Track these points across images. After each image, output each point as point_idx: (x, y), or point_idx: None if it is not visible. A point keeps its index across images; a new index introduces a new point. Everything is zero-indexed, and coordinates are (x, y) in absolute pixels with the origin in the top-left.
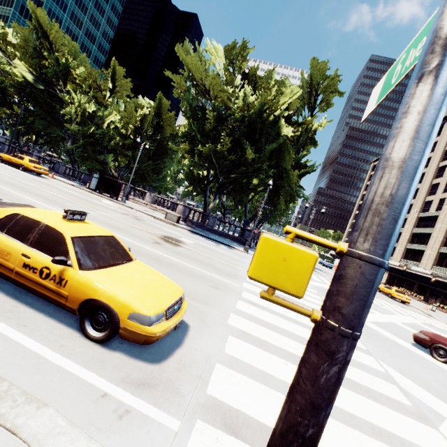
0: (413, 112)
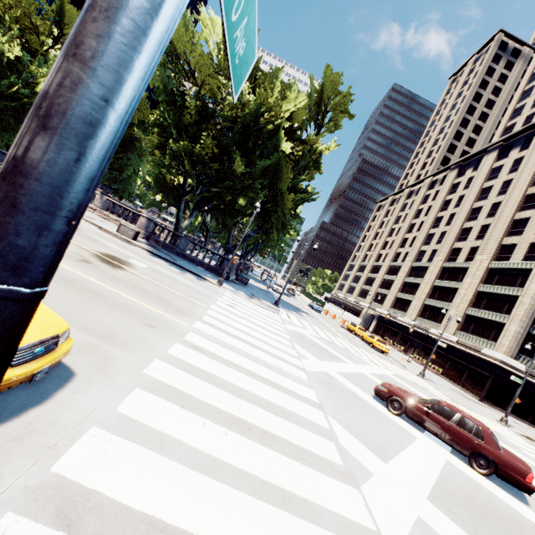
0: (84, 9)
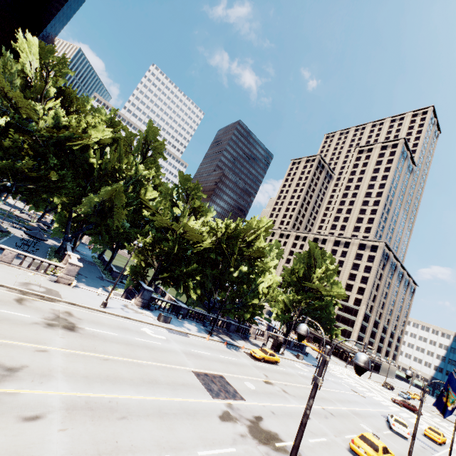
0: None
